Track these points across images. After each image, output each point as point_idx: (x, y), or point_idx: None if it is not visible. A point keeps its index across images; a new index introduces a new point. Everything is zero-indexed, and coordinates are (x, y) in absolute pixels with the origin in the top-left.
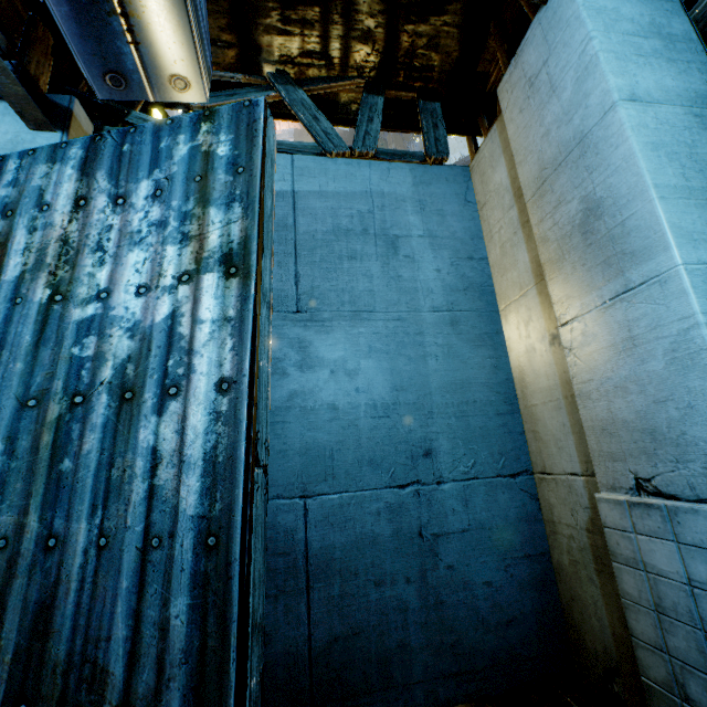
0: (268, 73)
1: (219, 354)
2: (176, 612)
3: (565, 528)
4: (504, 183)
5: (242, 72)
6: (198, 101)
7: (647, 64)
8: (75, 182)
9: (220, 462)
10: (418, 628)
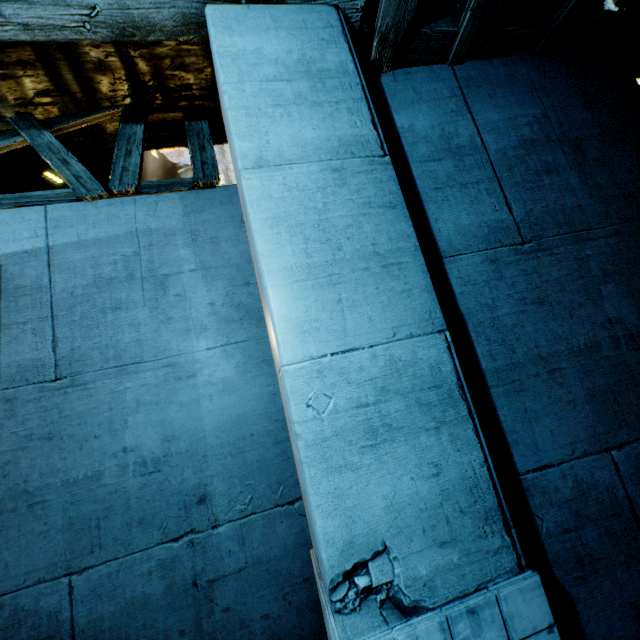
0: (9, 118)
1: None
2: None
3: None
4: None
5: None
6: None
7: (286, 115)
8: None
9: None
10: None
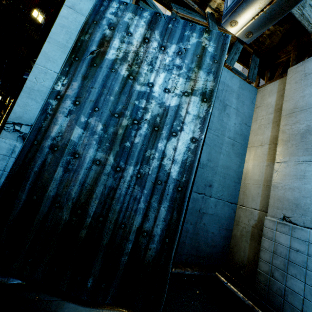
0: (208, 12)
1: (194, 128)
2: (163, 206)
3: (243, 224)
4: (272, 103)
5: (198, 5)
6: (246, 42)
7: None
8: (145, 29)
9: (187, 165)
10: (189, 238)
